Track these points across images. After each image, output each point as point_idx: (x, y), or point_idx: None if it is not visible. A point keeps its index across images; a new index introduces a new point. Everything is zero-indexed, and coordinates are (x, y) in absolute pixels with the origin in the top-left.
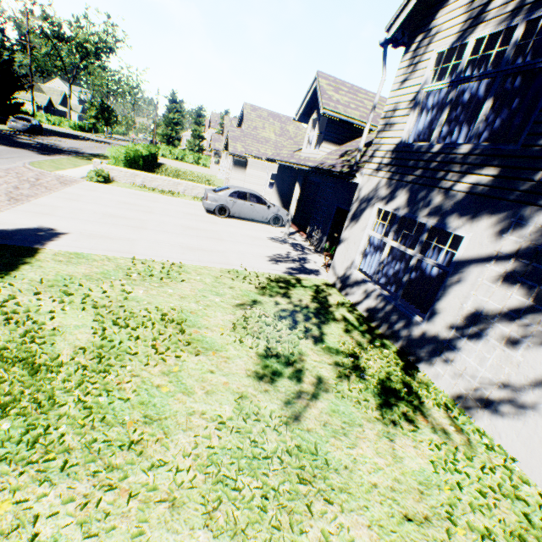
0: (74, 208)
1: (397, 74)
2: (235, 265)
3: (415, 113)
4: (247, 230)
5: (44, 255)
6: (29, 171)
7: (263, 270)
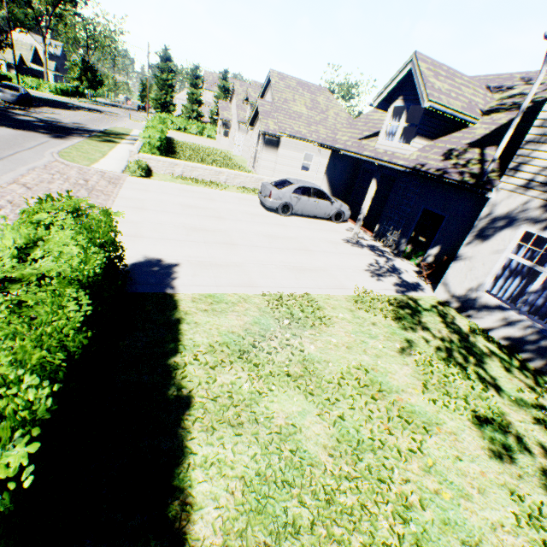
0: (152, 223)
1: None
2: (350, 288)
3: None
4: (319, 232)
5: (184, 303)
6: (67, 168)
7: (378, 292)
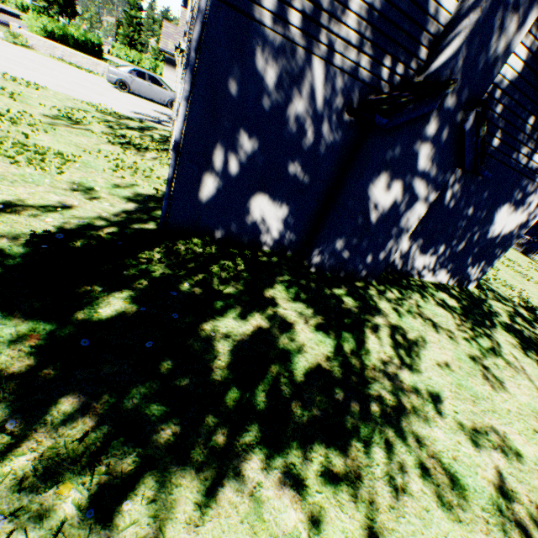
0: None
1: None
2: (95, 102)
3: None
4: (139, 103)
5: None
6: None
7: (118, 111)
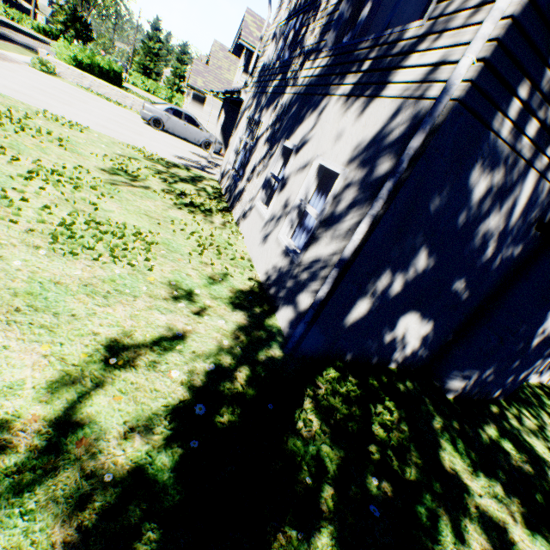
0: (5, 74)
1: (275, 14)
2: (138, 145)
3: (273, 42)
4: (174, 142)
5: None
6: None
7: (162, 156)
